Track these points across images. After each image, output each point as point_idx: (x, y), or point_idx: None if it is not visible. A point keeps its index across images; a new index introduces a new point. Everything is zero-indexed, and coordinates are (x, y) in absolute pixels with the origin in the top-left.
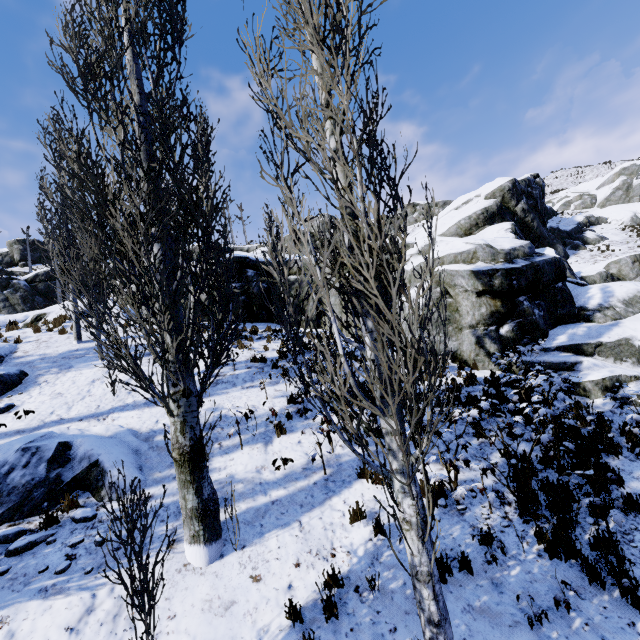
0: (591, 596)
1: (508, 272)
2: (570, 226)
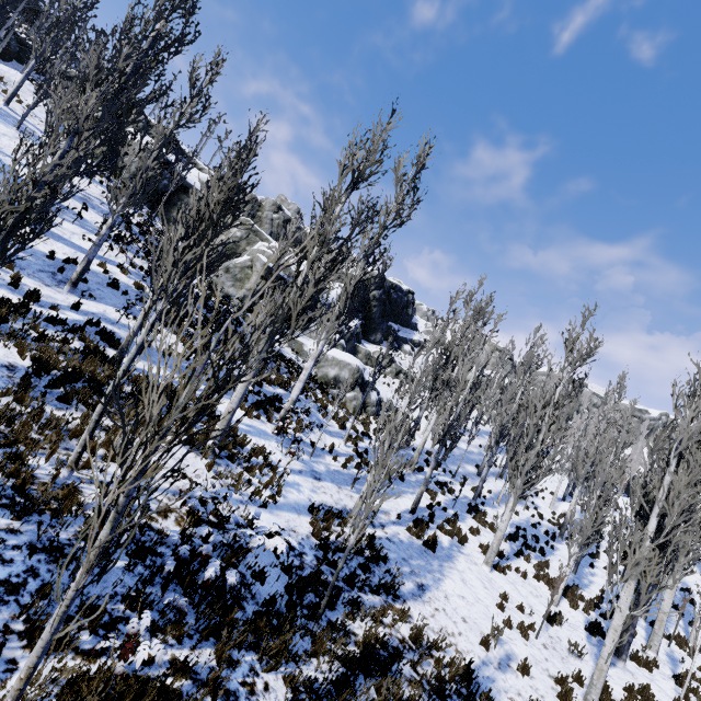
0: None
1: (281, 278)
2: (403, 335)
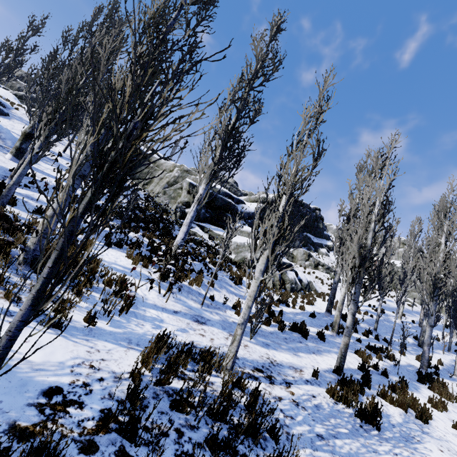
0: None
1: None
2: (318, 241)
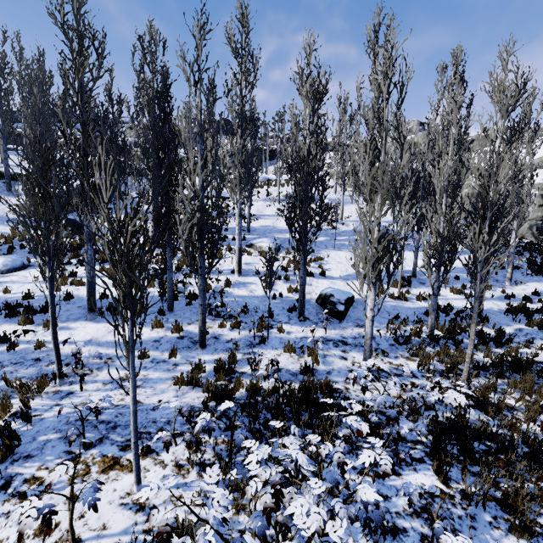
0: (541, 278)
1: None
2: None
